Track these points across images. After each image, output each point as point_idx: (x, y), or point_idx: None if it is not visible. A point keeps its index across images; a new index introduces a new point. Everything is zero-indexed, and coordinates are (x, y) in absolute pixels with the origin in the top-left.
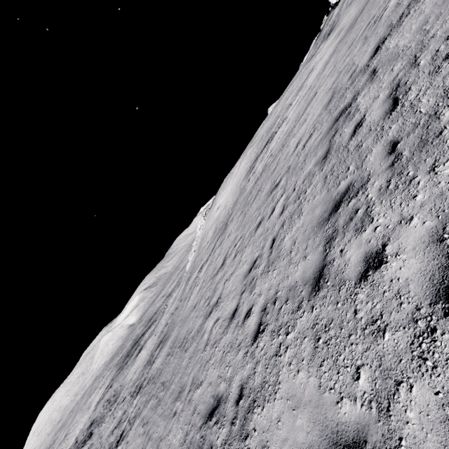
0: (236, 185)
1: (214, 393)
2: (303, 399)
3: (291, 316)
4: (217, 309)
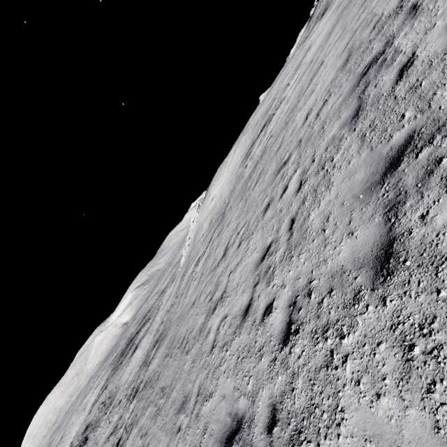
0: (231, 173)
1: (231, 411)
2: (402, 445)
3: (344, 312)
4: (222, 304)
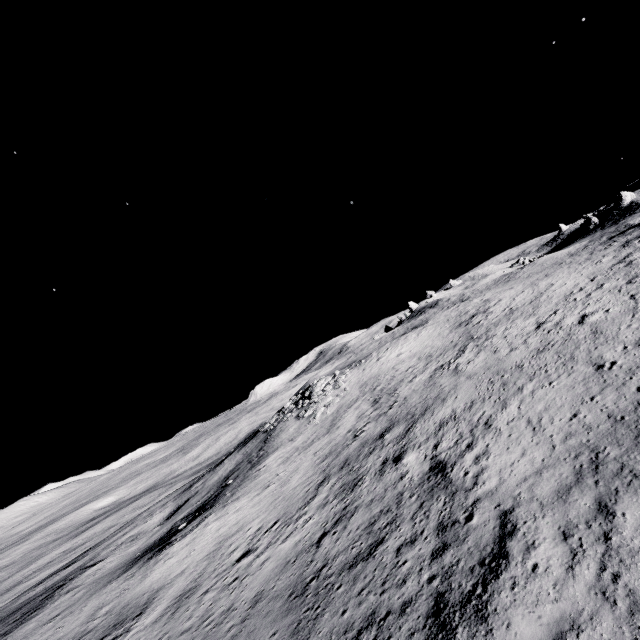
0: (435, 336)
1: None
2: None
3: None
4: (593, 313)
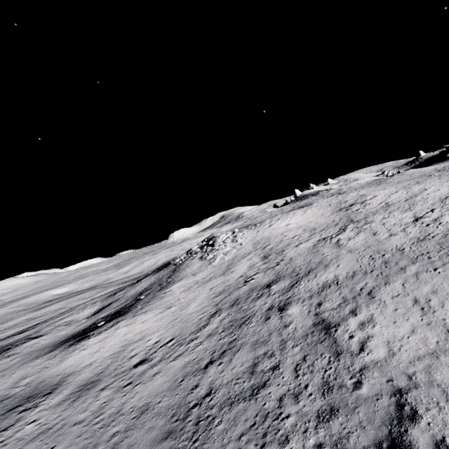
0: (318, 215)
1: None
2: None
3: None
4: None
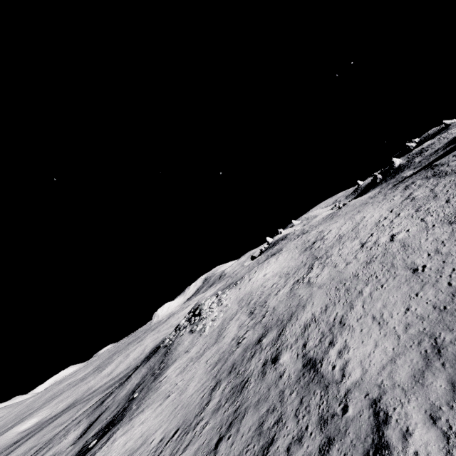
0: (289, 259)
1: (448, 215)
2: None
3: None
4: (399, 233)
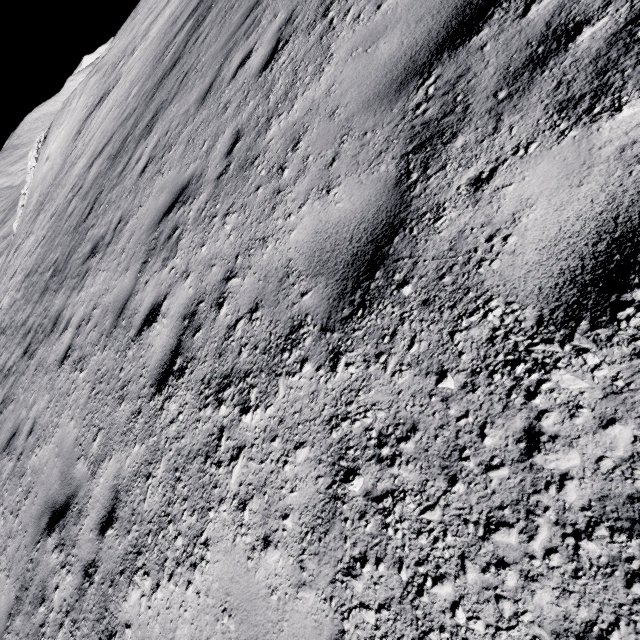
0: (67, 139)
1: None
2: None
3: None
4: None
